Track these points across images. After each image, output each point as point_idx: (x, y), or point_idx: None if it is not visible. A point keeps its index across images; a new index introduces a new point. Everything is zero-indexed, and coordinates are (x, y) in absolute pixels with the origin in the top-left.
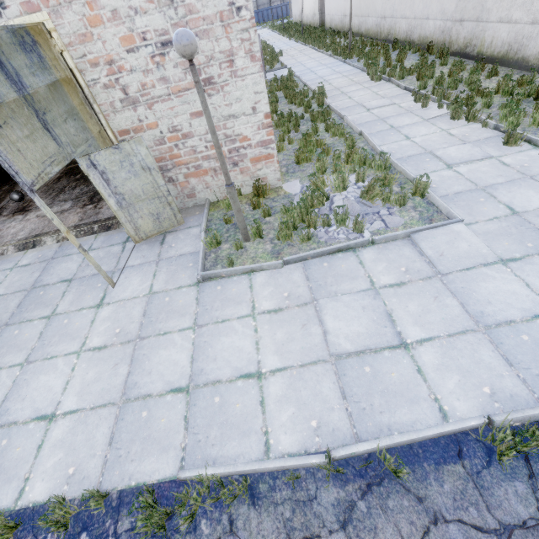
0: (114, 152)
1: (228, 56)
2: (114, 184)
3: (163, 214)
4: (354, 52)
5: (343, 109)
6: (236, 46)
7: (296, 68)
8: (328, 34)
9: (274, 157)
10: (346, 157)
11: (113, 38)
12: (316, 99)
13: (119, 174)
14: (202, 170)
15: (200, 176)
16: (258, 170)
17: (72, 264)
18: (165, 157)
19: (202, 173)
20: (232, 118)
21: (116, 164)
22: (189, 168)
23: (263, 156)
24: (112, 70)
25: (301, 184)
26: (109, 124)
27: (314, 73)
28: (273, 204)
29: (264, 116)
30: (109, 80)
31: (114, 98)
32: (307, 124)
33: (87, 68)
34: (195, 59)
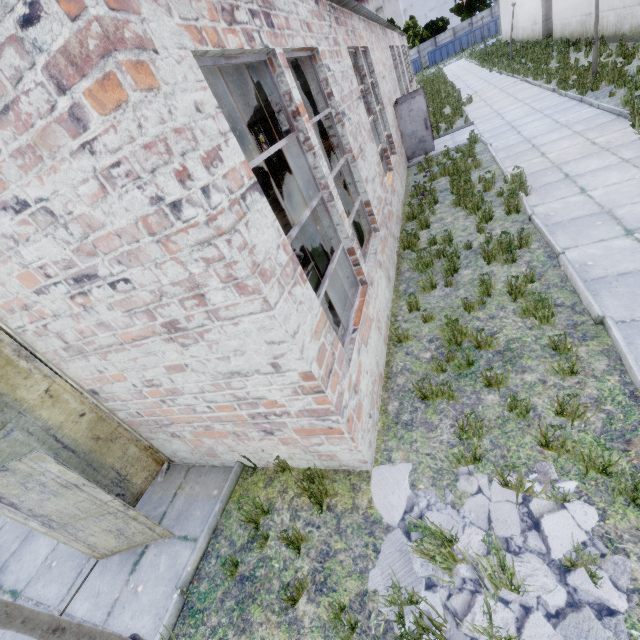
0: (5, 474)
1: (191, 289)
2: (25, 506)
3: (129, 528)
4: (602, 77)
5: (561, 223)
6: (198, 271)
7: (486, 124)
8: (555, 50)
9: (342, 431)
10: (542, 435)
11: (10, 278)
12: (505, 199)
13: (27, 496)
14: (215, 431)
15: (216, 437)
16: (316, 444)
17: (46, 546)
18: (154, 411)
19: (217, 434)
20: (236, 375)
21: (16, 486)
22: (195, 426)
23: (318, 428)
24: (33, 315)
25: (410, 489)
26: (65, 372)
27: (516, 132)
28: (332, 541)
29: (300, 376)
30: (37, 326)
31: (55, 346)
32: (476, 263)
33: (5, 314)
34: (135, 296)
